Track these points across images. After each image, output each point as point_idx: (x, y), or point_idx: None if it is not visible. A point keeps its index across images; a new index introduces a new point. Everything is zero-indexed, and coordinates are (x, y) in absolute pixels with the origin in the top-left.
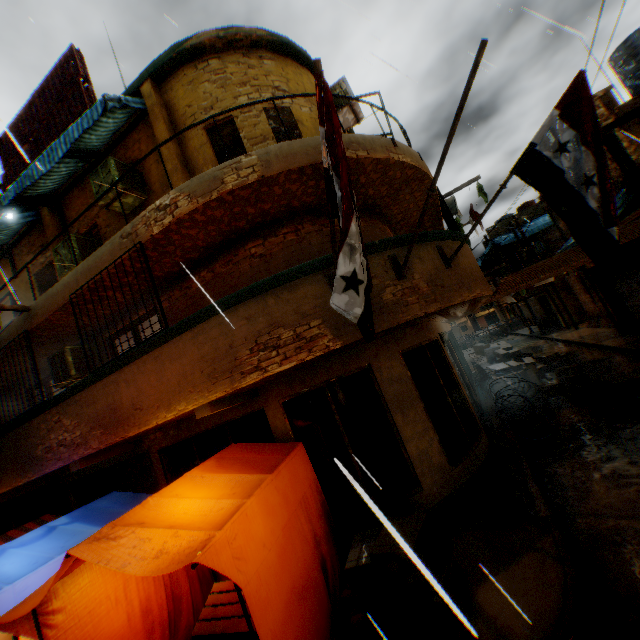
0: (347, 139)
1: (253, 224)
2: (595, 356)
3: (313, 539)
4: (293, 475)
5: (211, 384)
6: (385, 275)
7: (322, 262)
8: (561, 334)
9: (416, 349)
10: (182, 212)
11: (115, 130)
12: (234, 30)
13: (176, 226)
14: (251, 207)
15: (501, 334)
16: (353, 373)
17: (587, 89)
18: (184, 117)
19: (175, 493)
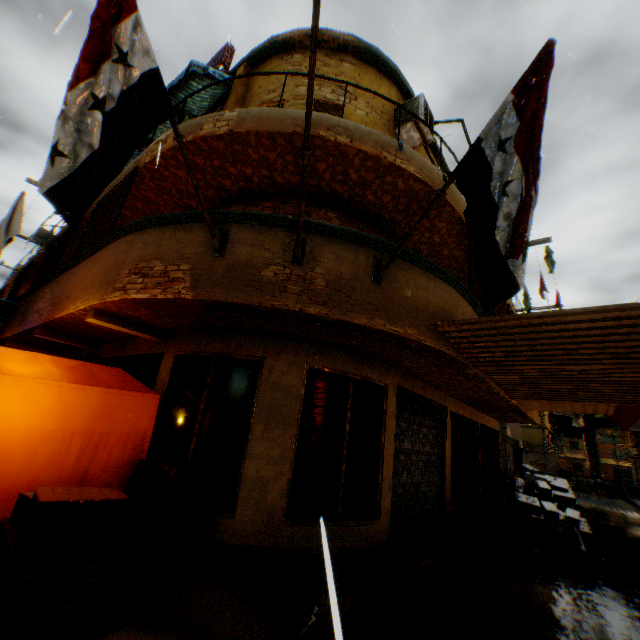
0: (335, 122)
1: (240, 188)
2: None
3: (80, 475)
4: (108, 407)
5: (98, 290)
6: (281, 253)
7: (224, 215)
8: None
9: (339, 377)
10: (166, 147)
11: (209, 100)
12: (324, 32)
13: (163, 161)
14: (231, 166)
15: (611, 492)
16: (248, 360)
17: (550, 64)
18: (253, 96)
19: (0, 353)
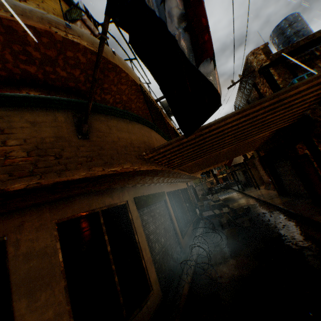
0: None
1: None
2: (264, 210)
3: None
4: None
5: None
6: None
7: None
8: (251, 192)
9: (89, 215)
10: None
11: None
12: None
13: None
14: None
15: (226, 188)
16: None
17: None
18: None
19: None
